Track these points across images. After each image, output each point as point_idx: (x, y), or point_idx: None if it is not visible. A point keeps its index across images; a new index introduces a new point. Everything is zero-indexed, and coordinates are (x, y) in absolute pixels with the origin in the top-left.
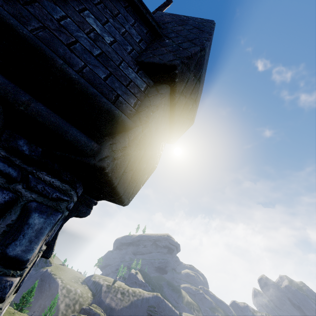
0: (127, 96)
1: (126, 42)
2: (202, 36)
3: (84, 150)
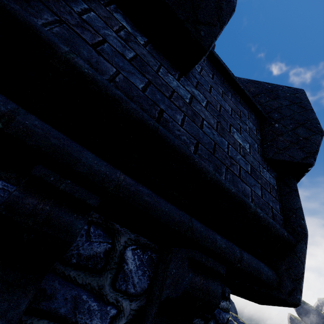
0: (274, 203)
1: (253, 141)
2: (310, 117)
3: (273, 285)
